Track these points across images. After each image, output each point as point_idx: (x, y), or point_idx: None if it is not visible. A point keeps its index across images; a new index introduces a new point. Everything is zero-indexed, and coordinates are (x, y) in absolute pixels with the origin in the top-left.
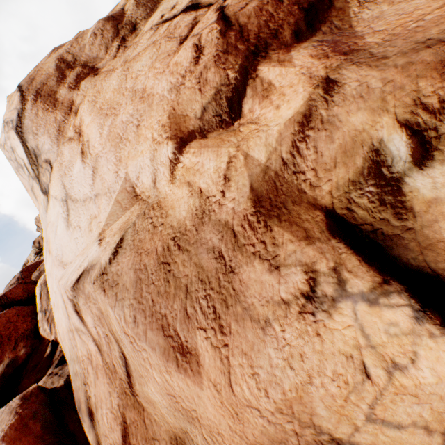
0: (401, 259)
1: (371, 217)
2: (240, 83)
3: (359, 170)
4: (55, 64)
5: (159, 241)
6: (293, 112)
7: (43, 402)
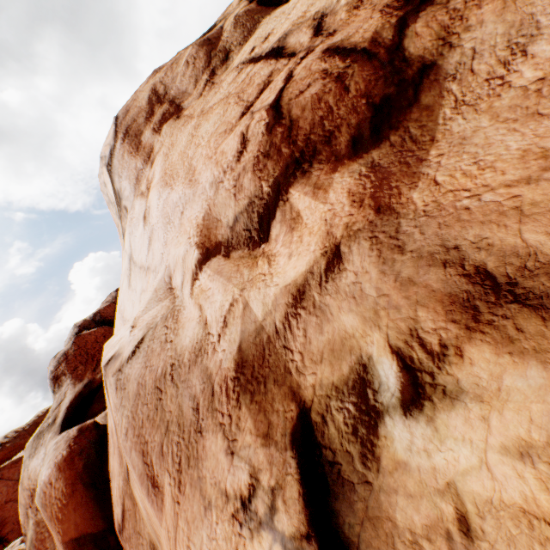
0: (338, 518)
1: (339, 443)
2: (272, 201)
3: (345, 378)
4: (148, 95)
5: (163, 361)
6: (293, 277)
7: (94, 439)
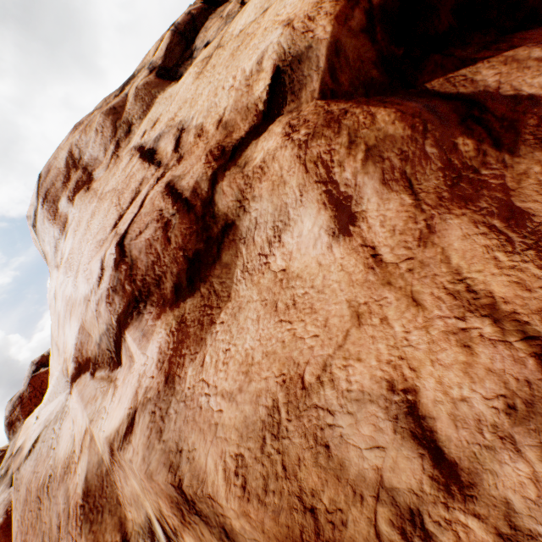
0: None
1: None
2: (119, 334)
3: (144, 523)
4: (66, 157)
5: (46, 469)
6: (112, 429)
7: None
